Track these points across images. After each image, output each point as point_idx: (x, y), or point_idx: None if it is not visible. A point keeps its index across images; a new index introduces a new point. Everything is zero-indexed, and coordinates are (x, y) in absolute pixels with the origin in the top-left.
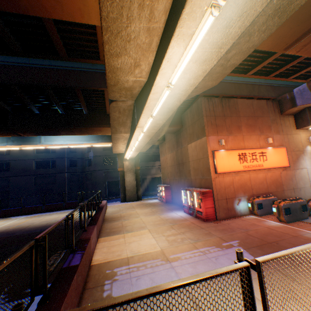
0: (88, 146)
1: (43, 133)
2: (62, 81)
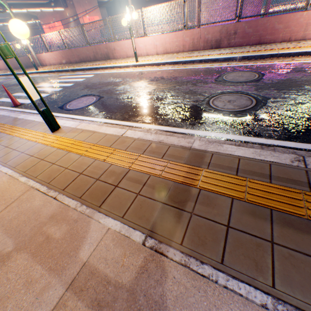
0: None
1: None
2: None
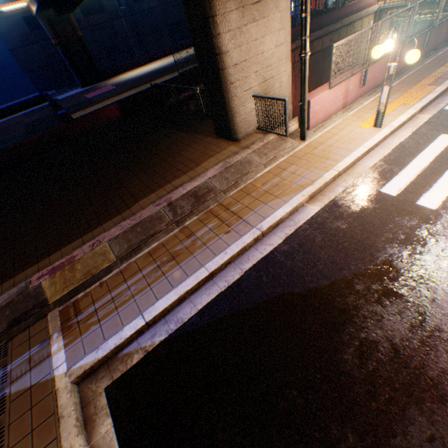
0: None
1: None
2: None
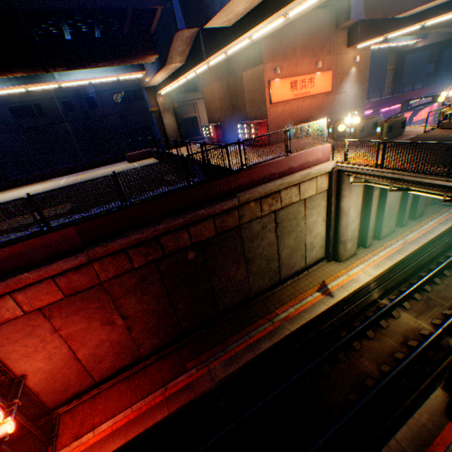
0: (114, 79)
1: (77, 68)
2: (114, 1)
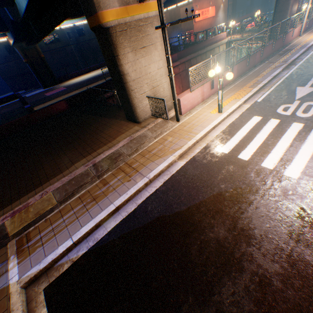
0: None
1: None
2: None
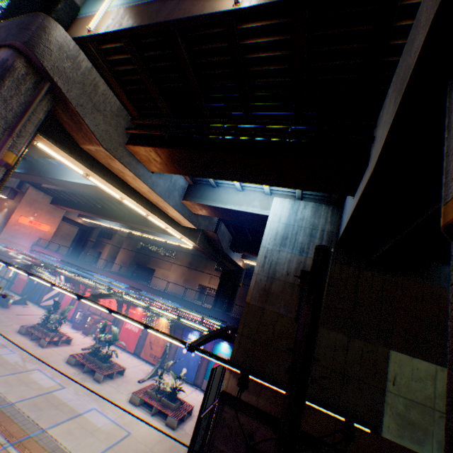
0: None
1: None
2: None
